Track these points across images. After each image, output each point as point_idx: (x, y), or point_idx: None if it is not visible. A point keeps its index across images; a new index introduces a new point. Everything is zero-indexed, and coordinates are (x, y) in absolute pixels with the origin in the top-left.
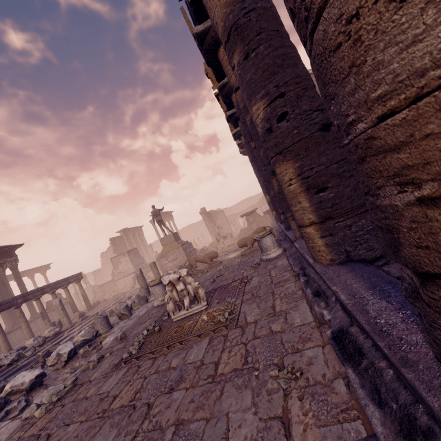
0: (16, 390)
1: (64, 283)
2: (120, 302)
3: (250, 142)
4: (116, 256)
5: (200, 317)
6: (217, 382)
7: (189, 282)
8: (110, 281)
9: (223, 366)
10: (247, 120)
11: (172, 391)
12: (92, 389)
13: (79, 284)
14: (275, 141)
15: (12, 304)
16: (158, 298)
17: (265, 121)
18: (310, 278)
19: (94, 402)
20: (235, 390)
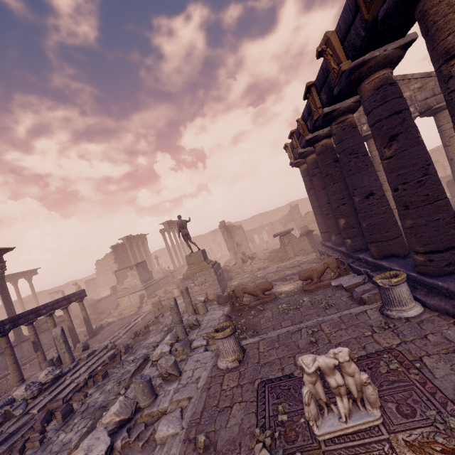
0: None
1: (64, 303)
2: (134, 333)
3: (382, 149)
4: (121, 269)
5: (399, 454)
6: None
7: (351, 372)
8: (109, 296)
9: None
10: None
11: None
12: None
13: (81, 303)
14: None
15: None
16: (228, 357)
17: None
18: None
19: None
20: None
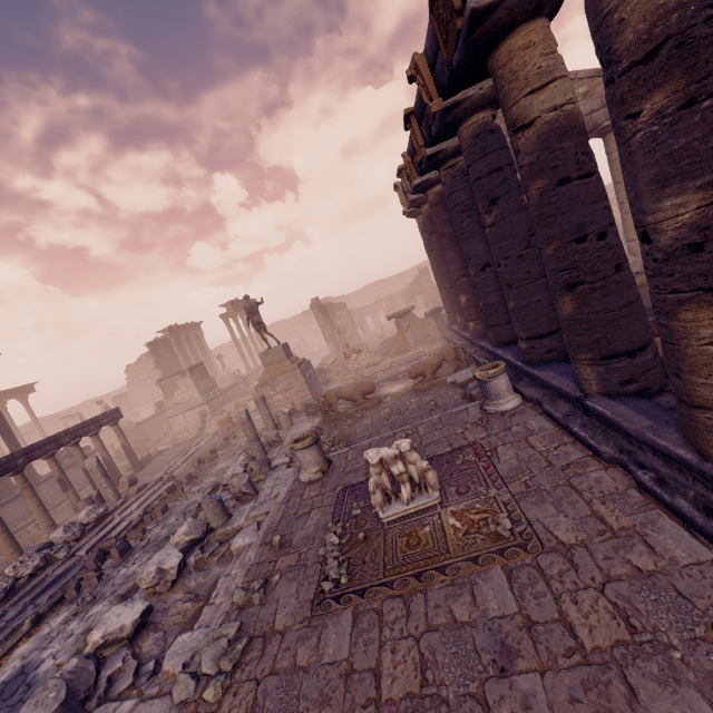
0: (111, 640)
1: (92, 427)
2: (198, 460)
3: (484, 215)
4: (168, 377)
5: (443, 520)
6: (600, 664)
7: (413, 460)
8: (154, 416)
9: (587, 633)
10: (534, 188)
11: (509, 675)
12: (301, 651)
13: (117, 427)
14: (706, 268)
15: (7, 468)
16: (310, 469)
17: (693, 230)
18: (662, 475)
19: (332, 681)
20: (657, 686)
